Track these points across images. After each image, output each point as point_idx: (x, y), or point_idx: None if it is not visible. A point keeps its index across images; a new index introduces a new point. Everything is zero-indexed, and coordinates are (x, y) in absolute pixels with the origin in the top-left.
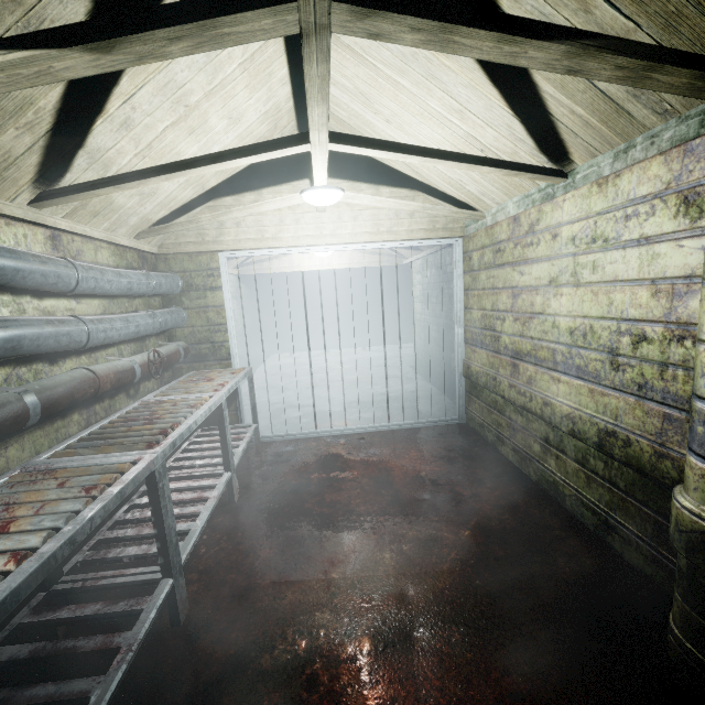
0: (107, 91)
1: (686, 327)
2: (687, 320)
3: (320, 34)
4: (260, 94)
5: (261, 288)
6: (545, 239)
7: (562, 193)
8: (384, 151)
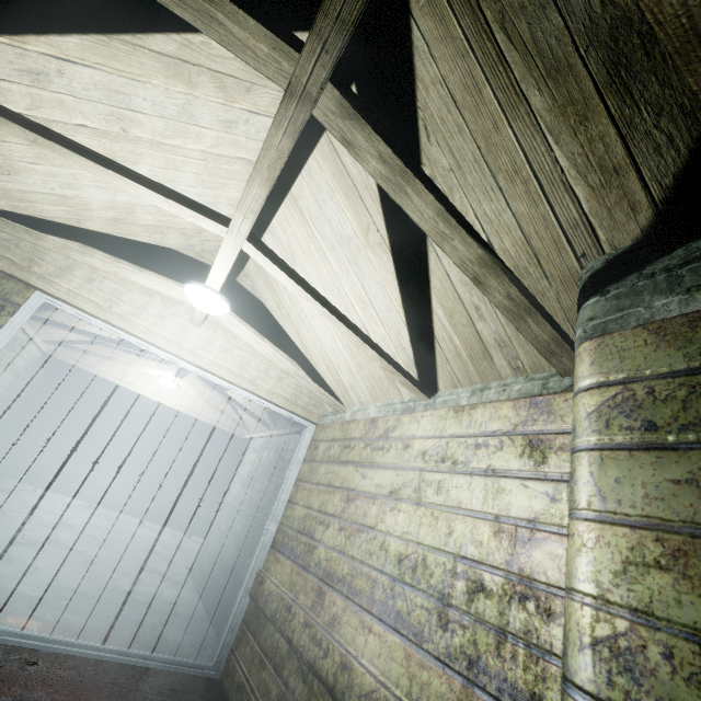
0: (42, 27)
1: (529, 583)
2: (531, 573)
3: (302, 103)
4: (205, 192)
5: (65, 388)
6: (397, 447)
7: (422, 409)
8: (294, 281)
